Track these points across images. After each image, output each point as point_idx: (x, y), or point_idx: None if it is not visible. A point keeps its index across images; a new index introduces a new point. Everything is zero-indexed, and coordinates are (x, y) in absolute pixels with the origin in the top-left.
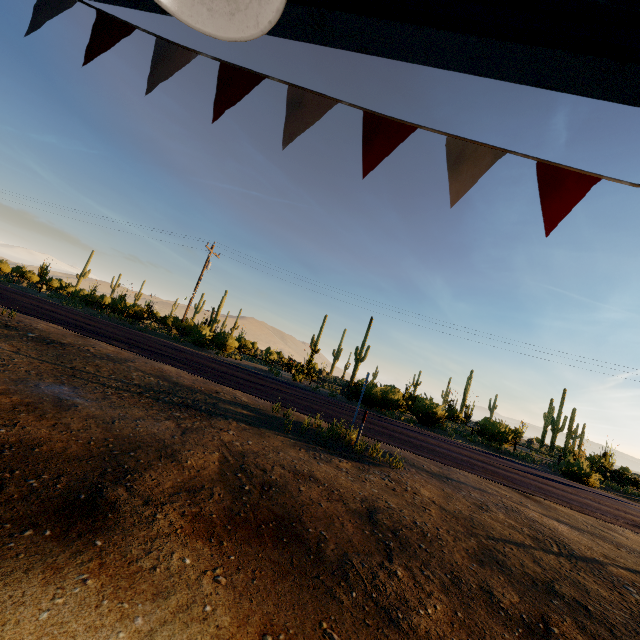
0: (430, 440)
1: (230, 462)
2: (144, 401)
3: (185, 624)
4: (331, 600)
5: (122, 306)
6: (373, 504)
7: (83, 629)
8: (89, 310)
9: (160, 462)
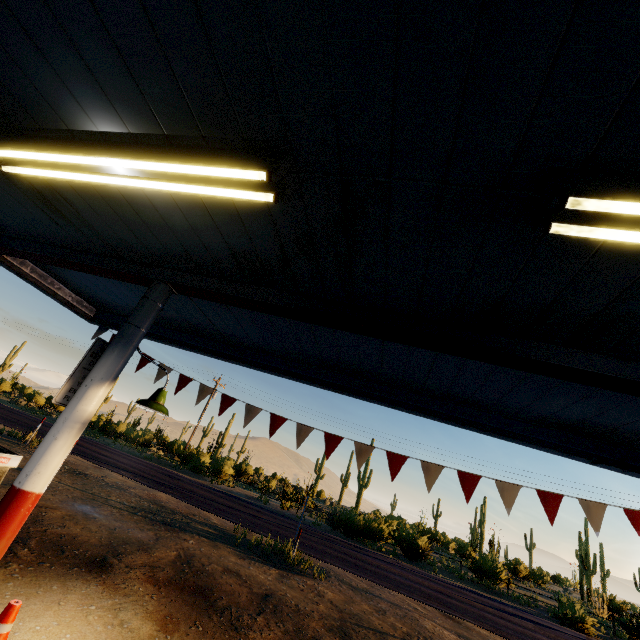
0: (394, 569)
1: (182, 558)
2: (136, 518)
3: (134, 605)
4: (207, 617)
5: (134, 434)
6: (273, 592)
7: (97, 597)
8: (105, 439)
9: (138, 552)
